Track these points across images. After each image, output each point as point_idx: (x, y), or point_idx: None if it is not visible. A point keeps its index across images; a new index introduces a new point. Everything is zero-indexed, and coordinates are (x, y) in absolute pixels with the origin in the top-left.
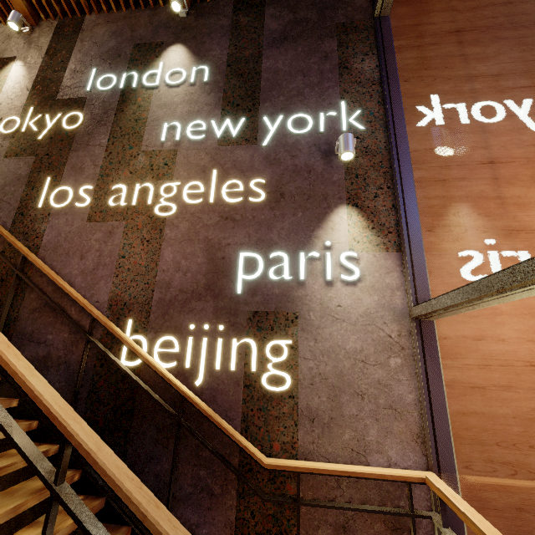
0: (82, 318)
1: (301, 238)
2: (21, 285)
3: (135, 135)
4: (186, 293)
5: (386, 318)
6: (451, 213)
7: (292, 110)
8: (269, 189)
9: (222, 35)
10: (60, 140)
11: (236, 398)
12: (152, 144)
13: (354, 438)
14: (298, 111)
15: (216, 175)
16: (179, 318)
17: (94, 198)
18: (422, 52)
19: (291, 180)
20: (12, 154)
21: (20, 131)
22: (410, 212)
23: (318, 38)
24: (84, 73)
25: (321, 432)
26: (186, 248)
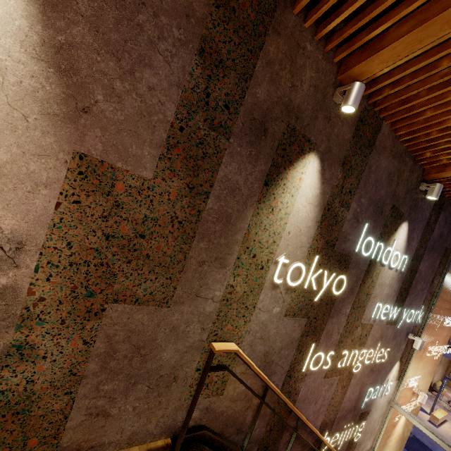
0: (308, 438)
1: (384, 378)
2: (281, 430)
3: (363, 308)
4: (347, 411)
5: (385, 405)
6: (413, 363)
7: (412, 305)
8: (388, 353)
9: (422, 227)
10: (326, 304)
11: (345, 447)
12: (366, 318)
13: (364, 445)
14: (412, 306)
15: (379, 345)
16: (341, 424)
17: (331, 360)
18: (447, 281)
19: (394, 348)
20: (291, 313)
21: (301, 284)
22: (409, 366)
23: (438, 254)
24: (359, 222)
25: (358, 447)
26: (355, 388)
